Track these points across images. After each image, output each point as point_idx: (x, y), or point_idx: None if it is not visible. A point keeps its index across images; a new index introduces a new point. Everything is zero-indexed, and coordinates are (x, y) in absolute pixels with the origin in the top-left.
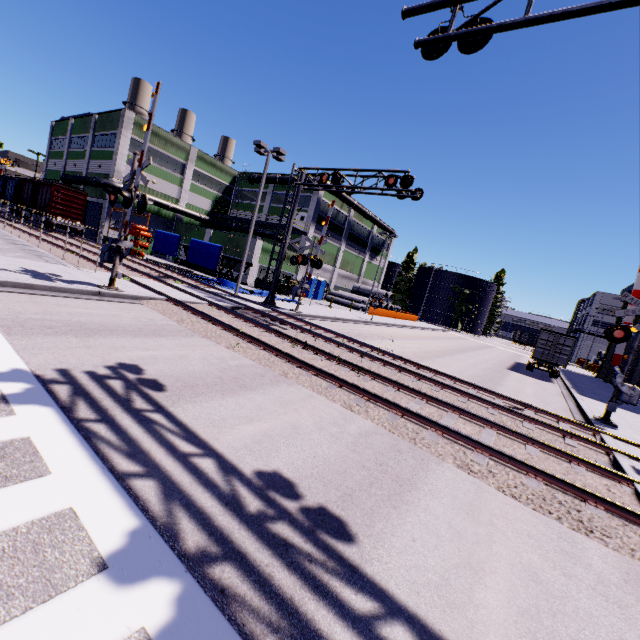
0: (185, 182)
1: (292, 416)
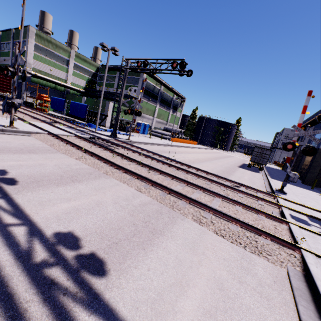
0: (69, 70)
1: (99, 196)
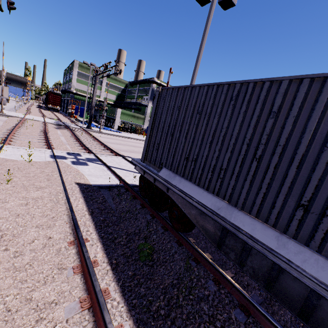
0: (102, 88)
1: None
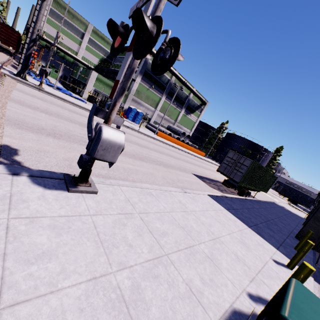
0: (83, 43)
1: None
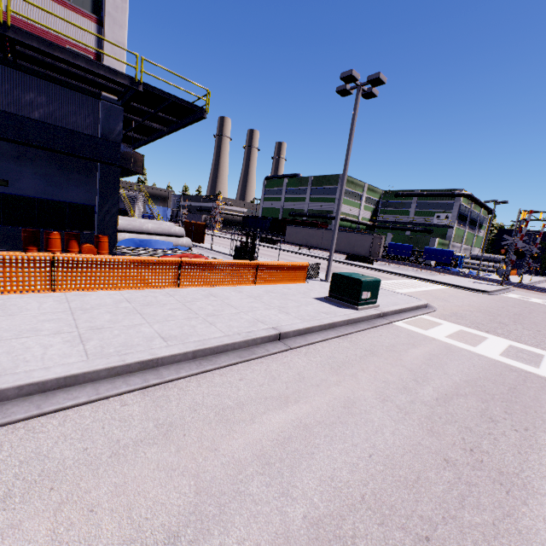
0: (361, 205)
1: None
